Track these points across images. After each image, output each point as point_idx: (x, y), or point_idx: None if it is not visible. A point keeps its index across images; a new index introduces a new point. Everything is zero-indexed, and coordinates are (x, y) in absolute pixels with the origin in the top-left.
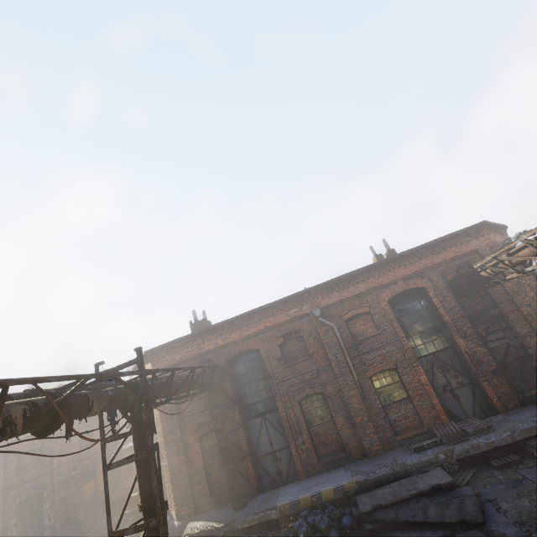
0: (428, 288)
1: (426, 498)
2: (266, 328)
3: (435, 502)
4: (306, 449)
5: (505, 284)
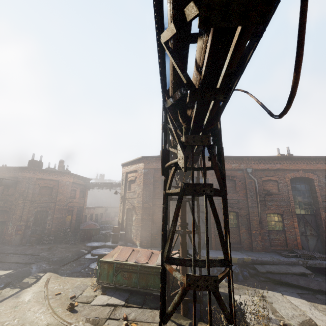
0: (315, 180)
1: (297, 276)
2: None
3: (303, 279)
4: None
5: None
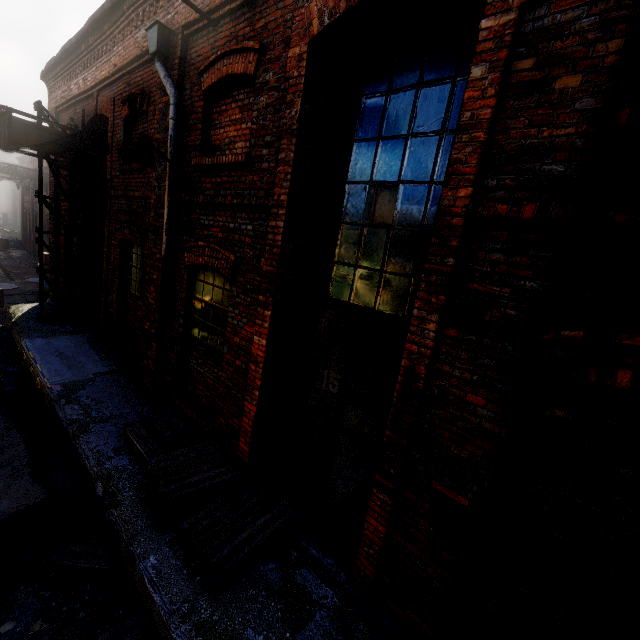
0: None
1: None
2: (116, 71)
3: None
4: (112, 314)
5: None
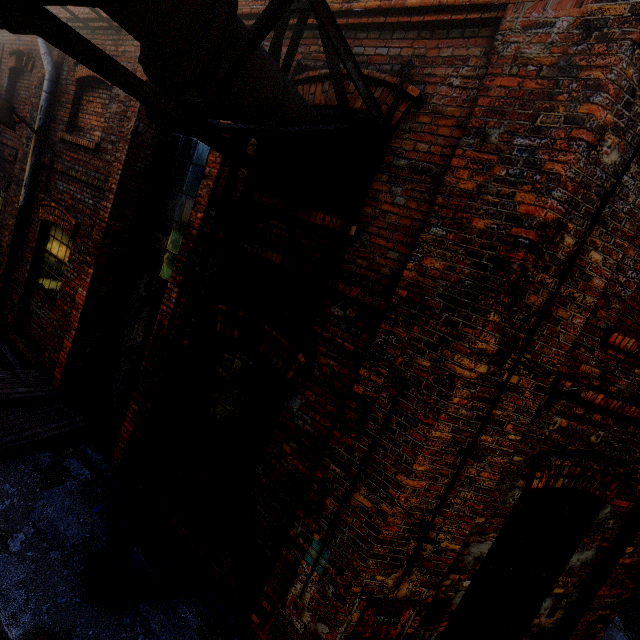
0: None
1: None
2: None
3: None
4: None
5: (426, 247)
